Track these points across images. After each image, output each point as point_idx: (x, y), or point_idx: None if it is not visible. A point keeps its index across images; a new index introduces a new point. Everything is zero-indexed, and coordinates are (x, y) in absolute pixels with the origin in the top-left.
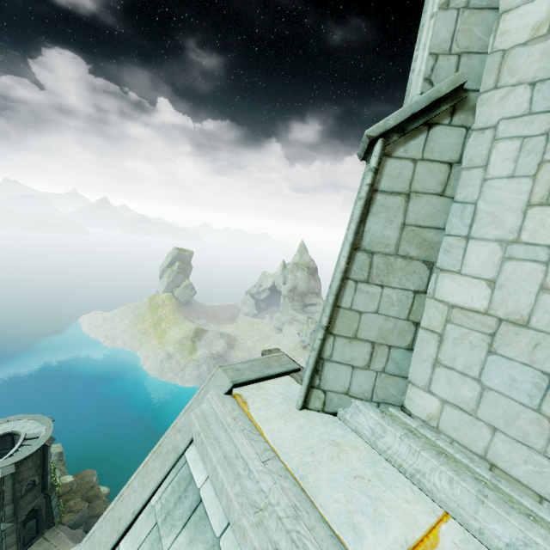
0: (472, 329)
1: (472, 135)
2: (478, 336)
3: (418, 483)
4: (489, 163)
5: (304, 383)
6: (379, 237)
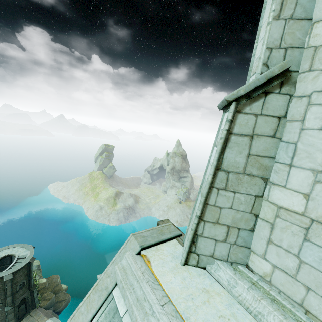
0: (293, 223)
1: (293, 100)
2: (297, 228)
3: (260, 321)
4: (305, 119)
5: (185, 250)
6: (233, 162)
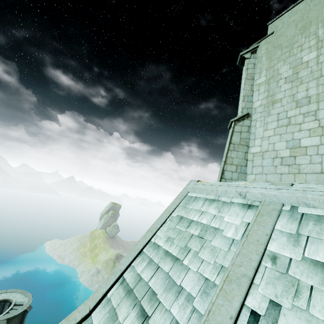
0: (258, 156)
1: (252, 121)
2: (260, 157)
3: None
4: (256, 125)
5: (219, 176)
6: (235, 141)
